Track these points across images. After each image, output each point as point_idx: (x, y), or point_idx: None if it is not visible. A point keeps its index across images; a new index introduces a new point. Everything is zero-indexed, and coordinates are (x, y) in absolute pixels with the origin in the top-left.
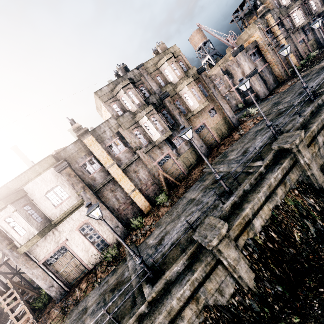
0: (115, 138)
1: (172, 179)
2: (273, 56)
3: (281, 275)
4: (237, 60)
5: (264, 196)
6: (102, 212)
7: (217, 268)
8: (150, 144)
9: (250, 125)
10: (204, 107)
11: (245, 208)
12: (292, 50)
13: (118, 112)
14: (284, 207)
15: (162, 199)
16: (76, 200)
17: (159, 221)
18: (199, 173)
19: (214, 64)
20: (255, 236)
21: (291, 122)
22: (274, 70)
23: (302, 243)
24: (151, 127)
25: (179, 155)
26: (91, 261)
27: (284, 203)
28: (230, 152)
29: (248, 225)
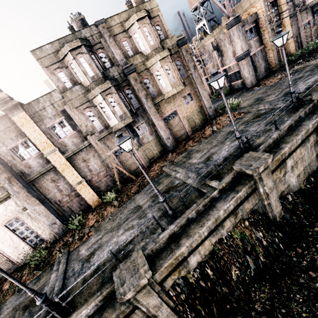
0: (59, 118)
1: (127, 173)
2: (271, 38)
3: (207, 316)
4: (230, 35)
5: (208, 231)
6: (35, 208)
7: (134, 313)
8: (106, 129)
9: (225, 122)
10: (179, 91)
11: (181, 245)
12: (293, 34)
13: (65, 83)
14: (229, 241)
15: (110, 197)
16: (0, 192)
17: (101, 224)
18: (158, 172)
19: (209, 32)
20: (188, 274)
21: (265, 133)
22: (268, 55)
23: (238, 282)
24: (107, 110)
25: (141, 145)
26: (21, 258)
27: (230, 236)
28: (195, 153)
29: (182, 263)
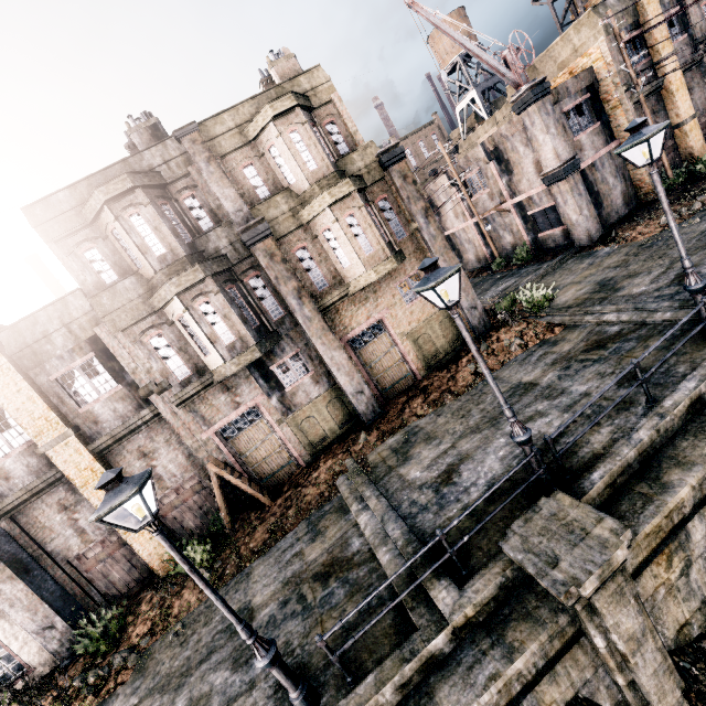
0: (83, 355)
1: (247, 490)
2: None
3: None
4: (525, 125)
5: None
6: (2, 589)
7: None
8: (199, 376)
9: (511, 349)
10: (389, 272)
11: None
12: (698, 109)
13: (102, 273)
14: None
15: (195, 558)
16: None
17: (156, 646)
18: (323, 489)
19: (487, 116)
20: None
21: (616, 414)
22: (631, 166)
23: None
24: (197, 332)
25: (291, 410)
26: None
27: None
28: (422, 443)
29: None
